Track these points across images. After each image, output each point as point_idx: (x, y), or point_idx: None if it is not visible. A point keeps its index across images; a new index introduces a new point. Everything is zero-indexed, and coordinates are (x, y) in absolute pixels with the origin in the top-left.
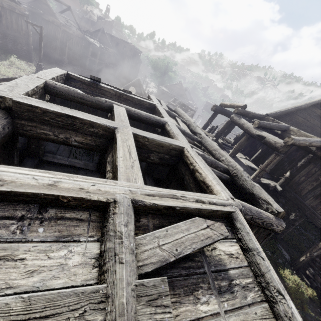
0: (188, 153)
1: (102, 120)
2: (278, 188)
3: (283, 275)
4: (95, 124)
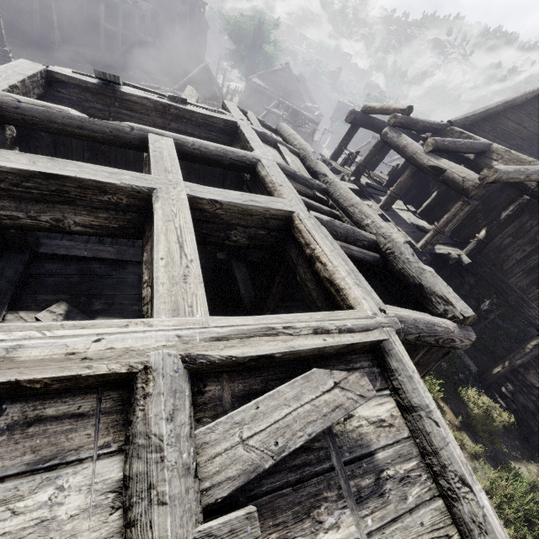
0: (301, 224)
1: (122, 175)
2: (463, 260)
3: (464, 397)
4: (108, 186)
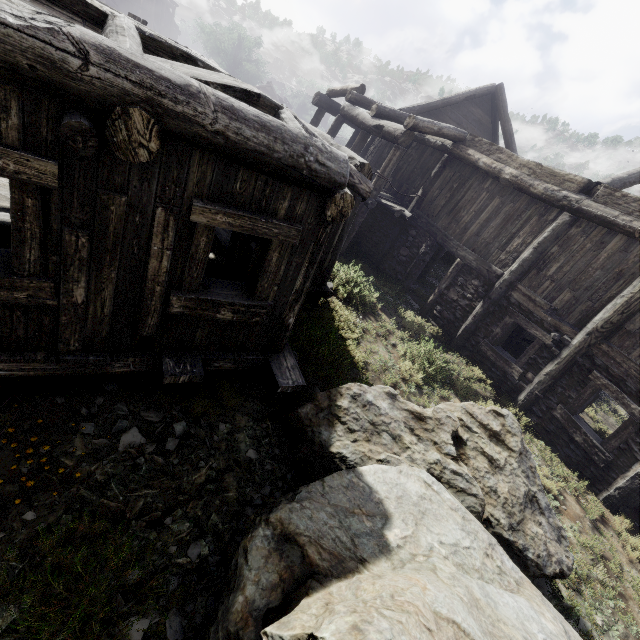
0: None
1: None
2: (407, 215)
3: (403, 316)
4: None
